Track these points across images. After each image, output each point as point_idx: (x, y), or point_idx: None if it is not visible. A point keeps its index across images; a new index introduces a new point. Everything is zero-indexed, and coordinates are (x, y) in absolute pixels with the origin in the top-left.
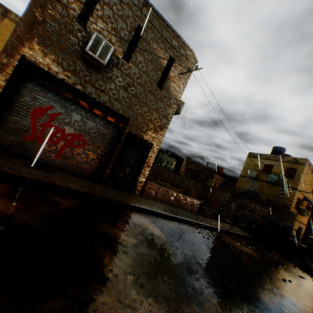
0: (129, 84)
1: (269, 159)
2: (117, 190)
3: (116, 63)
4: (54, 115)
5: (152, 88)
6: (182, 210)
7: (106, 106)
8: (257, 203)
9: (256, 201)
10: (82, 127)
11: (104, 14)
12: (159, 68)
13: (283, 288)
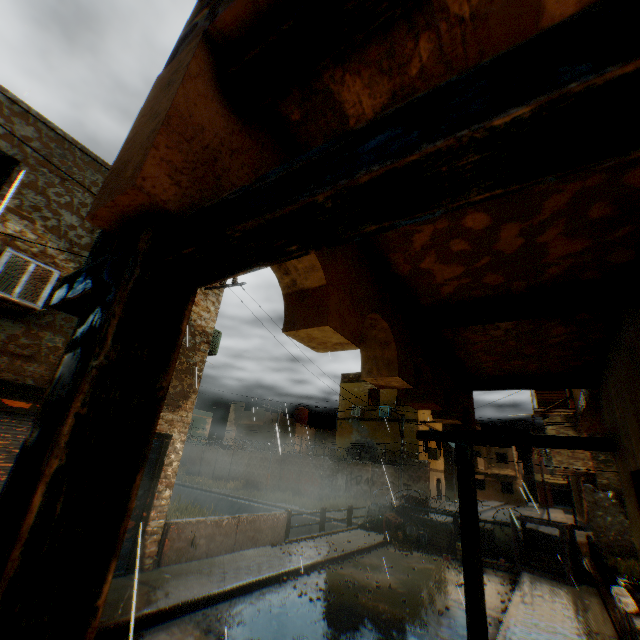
0: None
1: None
2: None
3: None
4: None
5: None
6: (255, 549)
7: (46, 389)
8: (375, 462)
9: (372, 458)
10: None
11: (26, 203)
12: None
13: (443, 631)
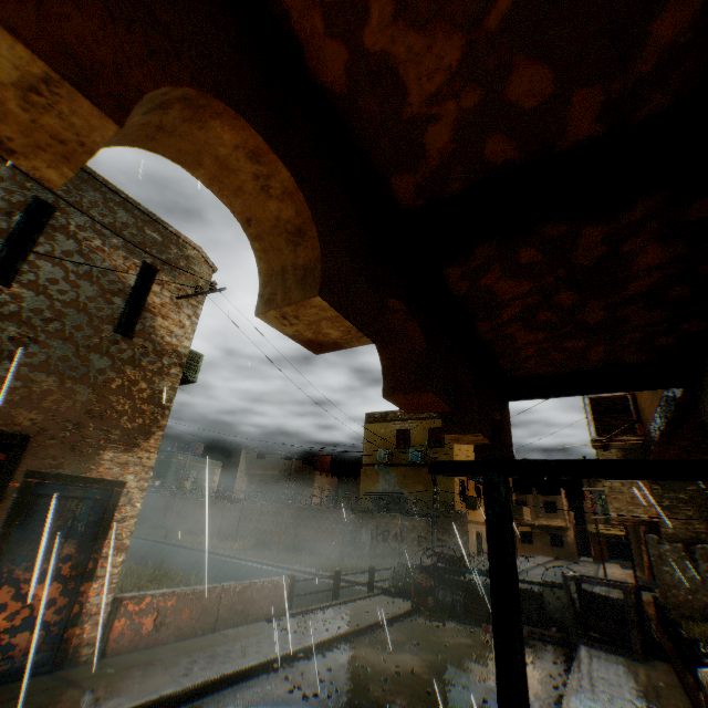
0: (20, 340)
1: (401, 419)
2: None
3: None
4: None
5: (103, 338)
6: (244, 626)
7: None
8: (405, 514)
9: (402, 510)
10: None
11: None
12: (116, 289)
13: None
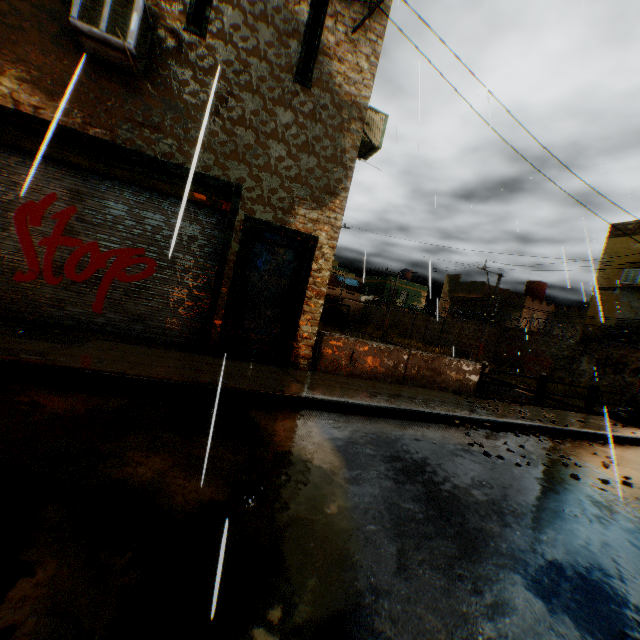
0: (219, 95)
1: None
2: (247, 364)
3: (172, 48)
4: (64, 214)
5: (284, 91)
6: (430, 390)
7: (176, 166)
8: None
9: None
10: (137, 230)
11: None
12: (289, 31)
13: None
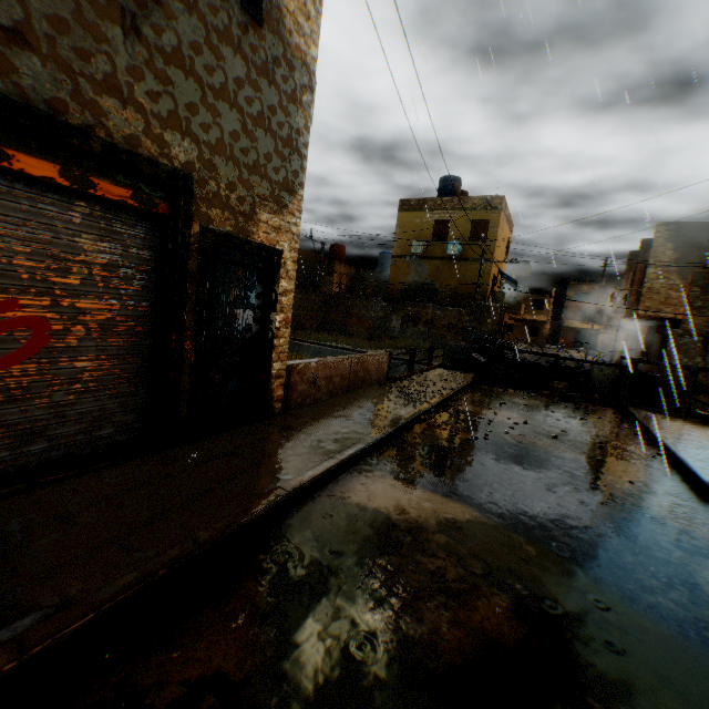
0: None
1: (441, 208)
2: (237, 436)
3: None
4: None
5: (230, 18)
6: (366, 389)
7: (77, 131)
8: (434, 305)
9: (431, 301)
10: None
11: None
12: None
13: (624, 468)
